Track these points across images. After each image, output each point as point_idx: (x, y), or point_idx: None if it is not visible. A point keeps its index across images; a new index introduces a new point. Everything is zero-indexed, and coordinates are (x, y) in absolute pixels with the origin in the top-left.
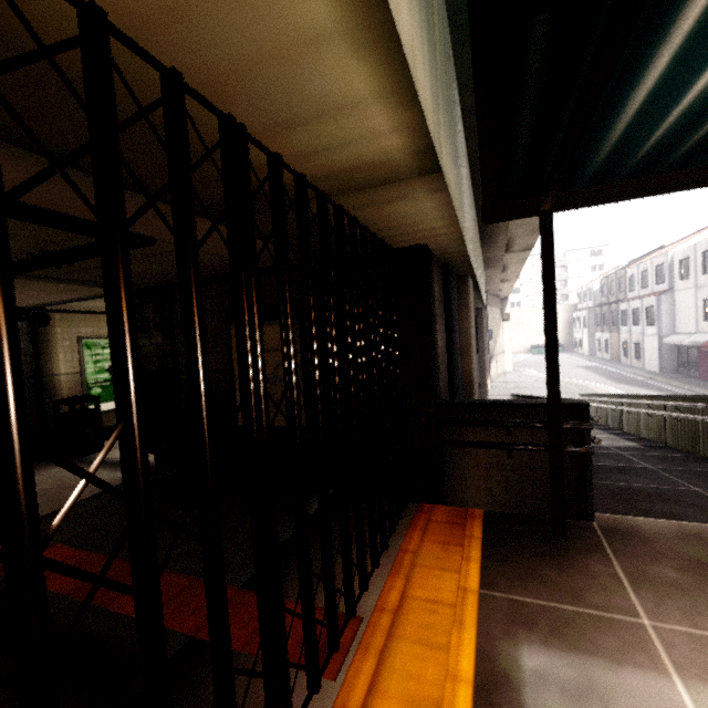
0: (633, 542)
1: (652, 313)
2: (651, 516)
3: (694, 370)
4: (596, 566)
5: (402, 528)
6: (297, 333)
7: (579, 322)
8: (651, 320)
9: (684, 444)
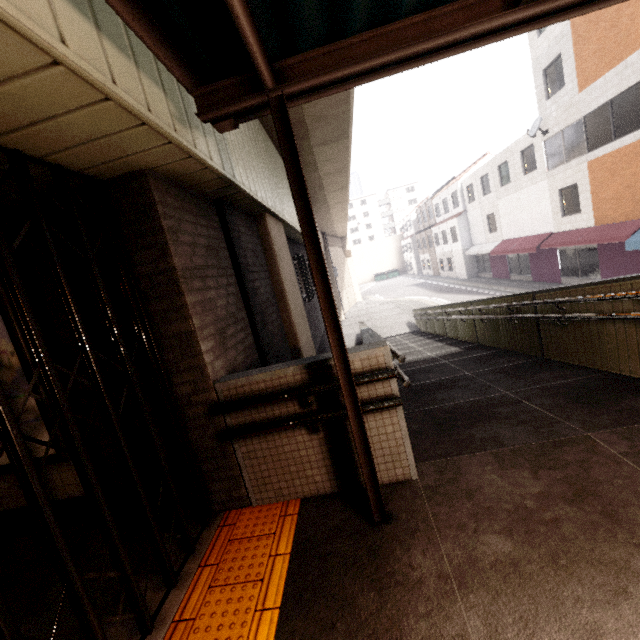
0: (458, 499)
1: (455, 232)
2: (472, 448)
3: (489, 272)
4: (420, 561)
5: (189, 571)
6: (3, 327)
7: (406, 248)
8: (455, 238)
9: (491, 340)
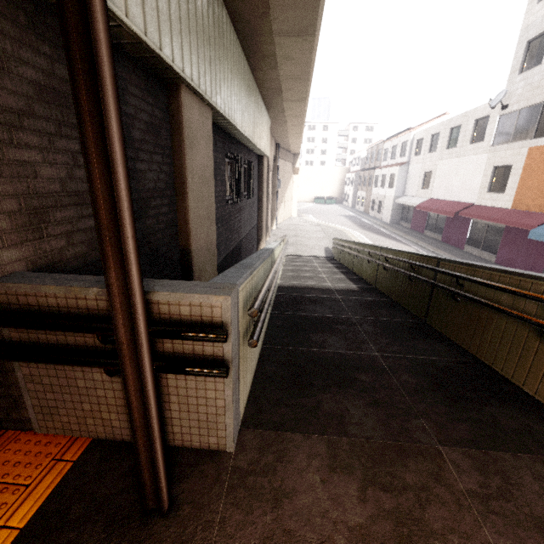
0: (261, 503)
1: (393, 179)
2: (311, 425)
3: (409, 223)
4: None
5: None
6: None
7: (349, 182)
8: (392, 184)
9: (386, 288)
